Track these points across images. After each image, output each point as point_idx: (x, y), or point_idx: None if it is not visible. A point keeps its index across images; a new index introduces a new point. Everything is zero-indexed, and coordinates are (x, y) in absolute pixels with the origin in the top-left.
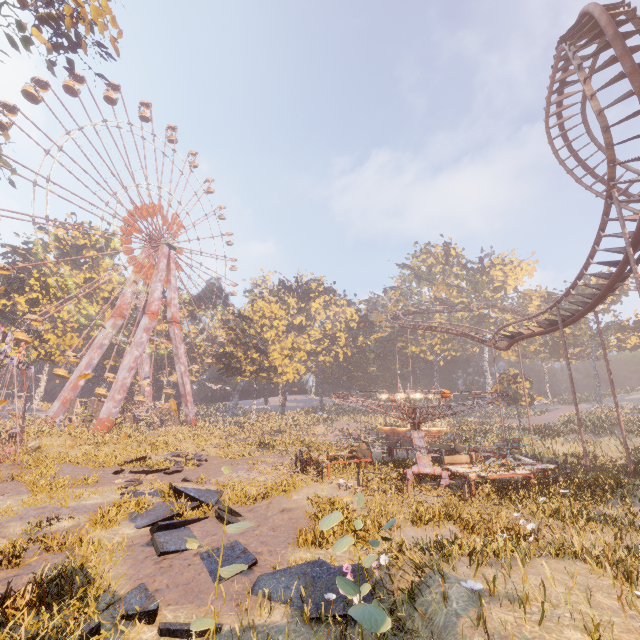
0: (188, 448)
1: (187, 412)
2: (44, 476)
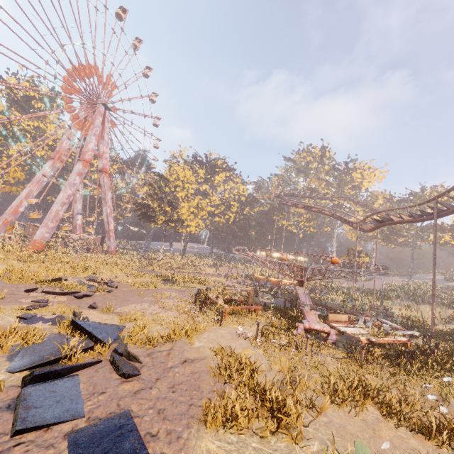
0: (104, 274)
1: (109, 244)
2: None
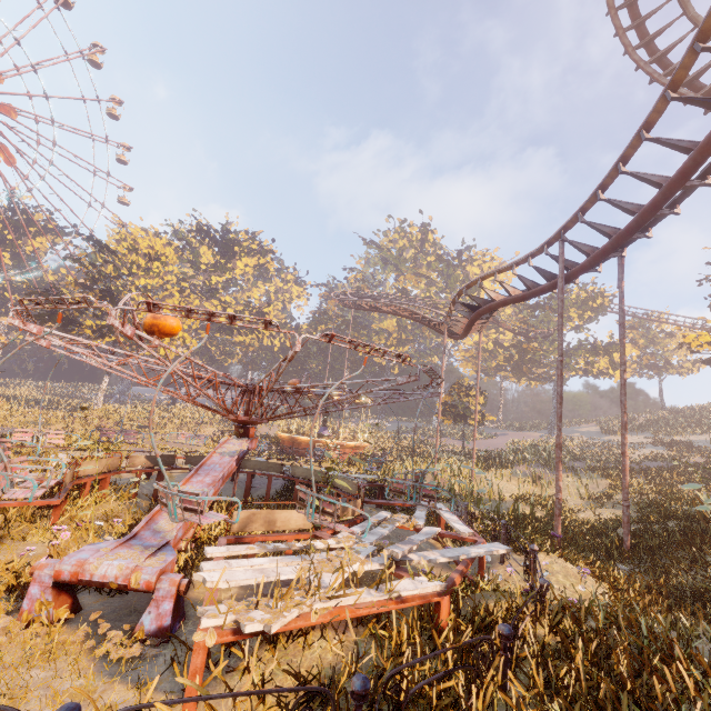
0: None
1: None
2: None
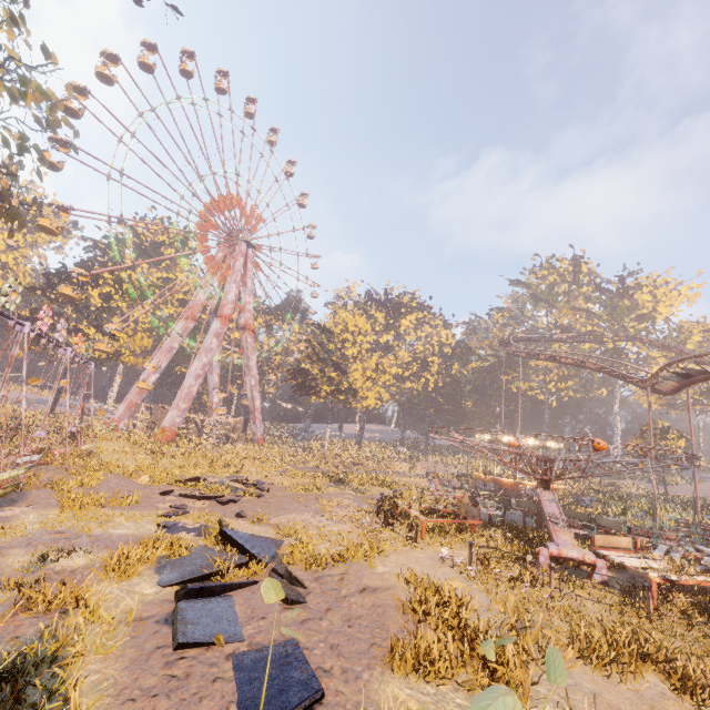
0: (250, 472)
1: (255, 430)
2: (85, 487)
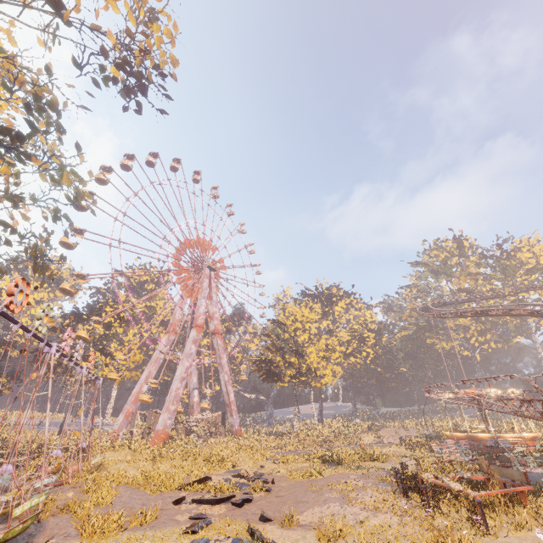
0: (245, 464)
1: (232, 422)
2: (99, 506)
